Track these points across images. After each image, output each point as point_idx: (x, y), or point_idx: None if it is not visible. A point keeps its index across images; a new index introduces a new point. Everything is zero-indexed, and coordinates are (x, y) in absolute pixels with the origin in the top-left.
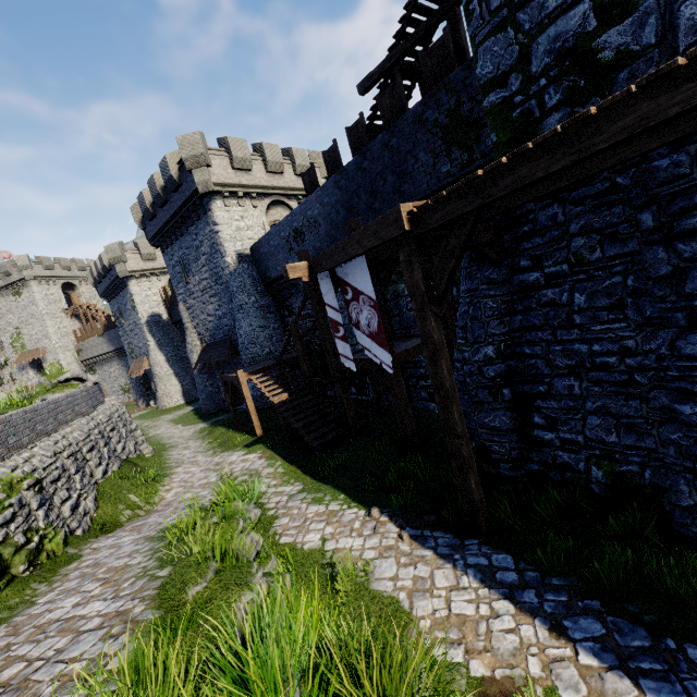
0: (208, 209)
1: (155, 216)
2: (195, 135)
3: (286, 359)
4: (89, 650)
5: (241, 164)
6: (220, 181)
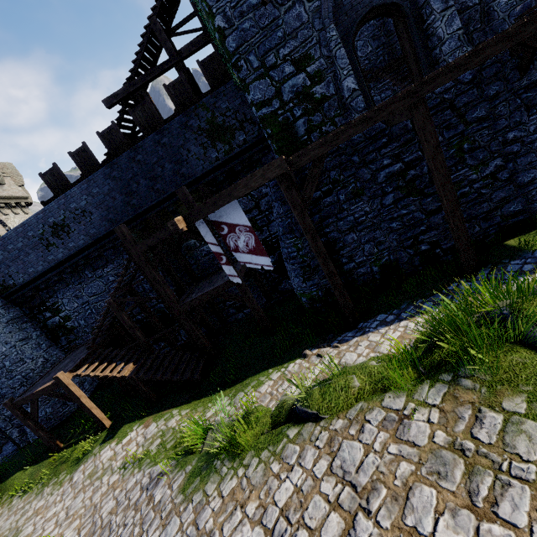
0: None
1: None
2: None
3: (99, 343)
4: (366, 440)
5: None
6: None
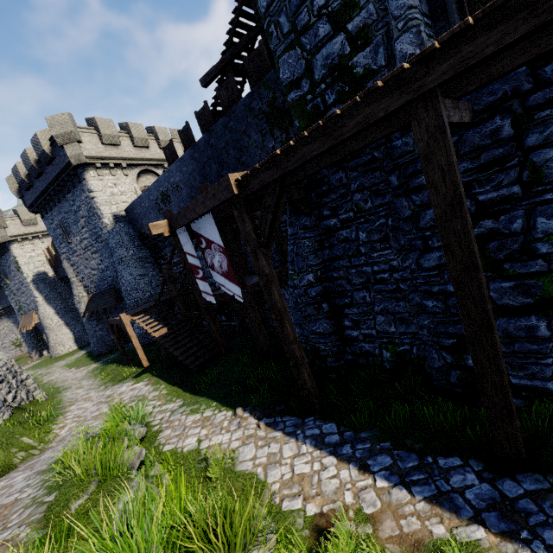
0: (82, 179)
1: (31, 186)
2: (63, 116)
3: (164, 300)
4: None
5: (110, 140)
6: (91, 154)
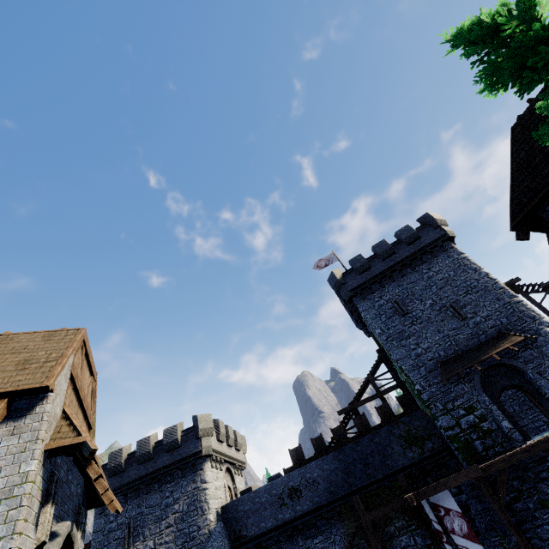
0: (200, 468)
1: (122, 471)
2: (209, 415)
3: None
4: None
5: (222, 437)
6: (214, 447)
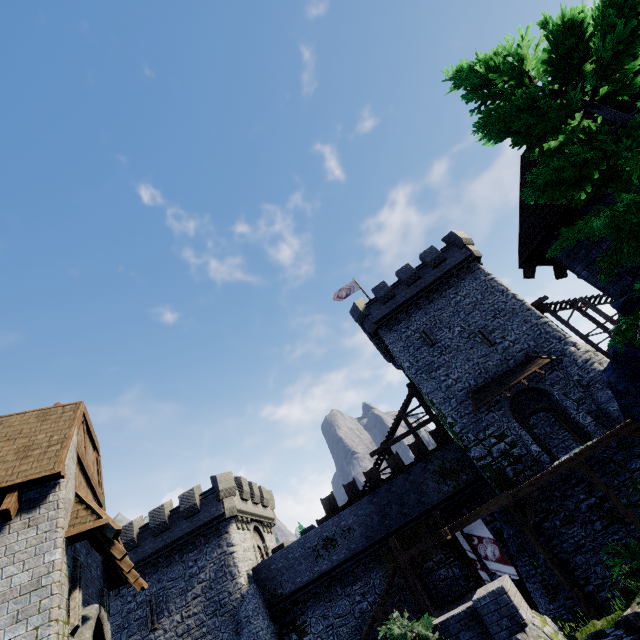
0: (225, 531)
1: (135, 547)
2: (230, 474)
3: None
4: None
5: (246, 495)
6: (238, 507)
